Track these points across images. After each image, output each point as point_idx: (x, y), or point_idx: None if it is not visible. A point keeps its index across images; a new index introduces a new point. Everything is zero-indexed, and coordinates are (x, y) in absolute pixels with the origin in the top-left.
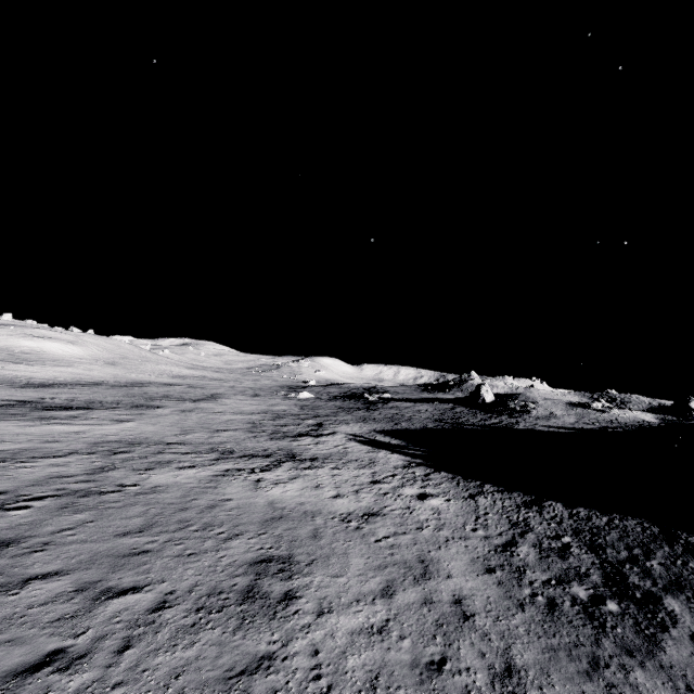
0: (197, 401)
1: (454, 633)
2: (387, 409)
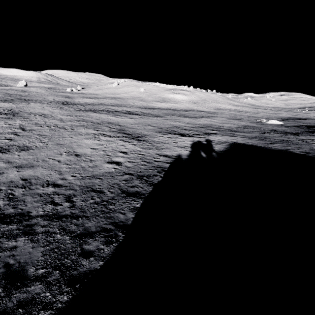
0: (187, 117)
1: None
2: (311, 136)
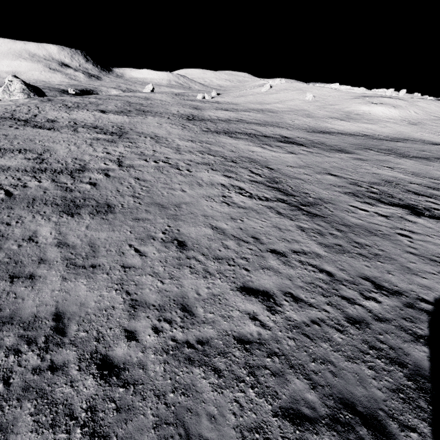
0: (405, 157)
1: (4, 267)
2: None
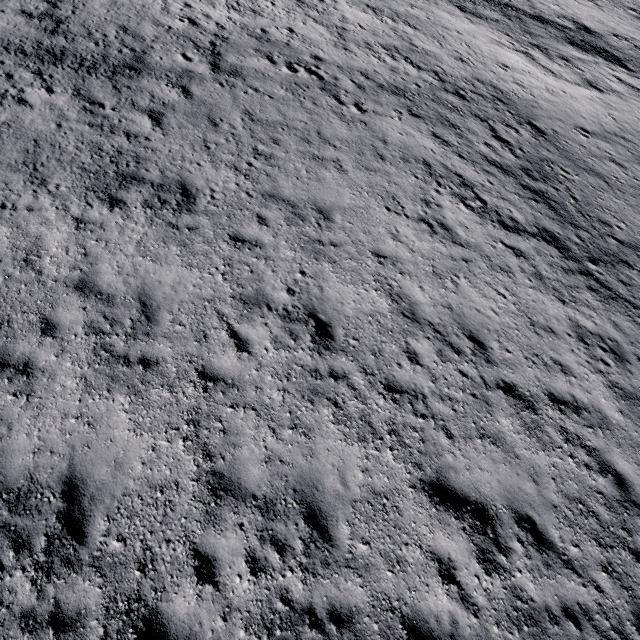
0: None
1: None
2: None
